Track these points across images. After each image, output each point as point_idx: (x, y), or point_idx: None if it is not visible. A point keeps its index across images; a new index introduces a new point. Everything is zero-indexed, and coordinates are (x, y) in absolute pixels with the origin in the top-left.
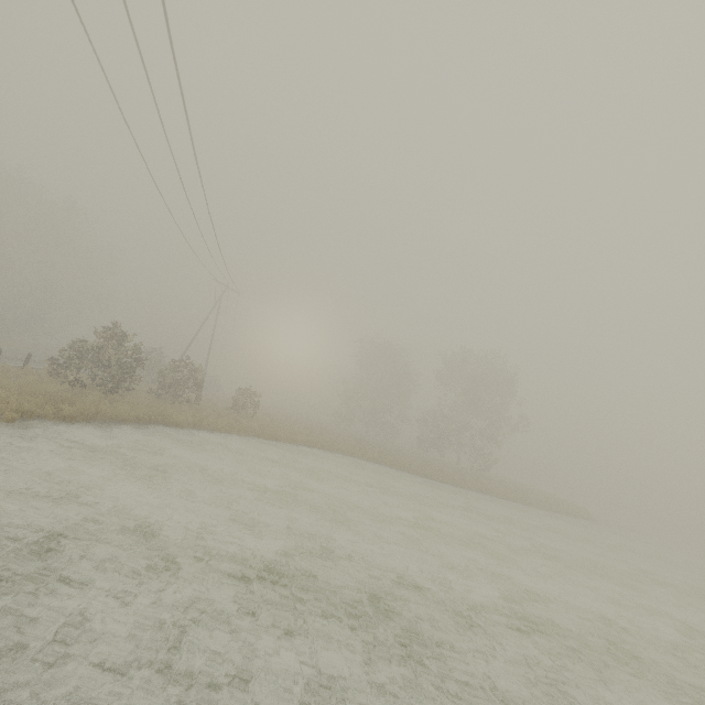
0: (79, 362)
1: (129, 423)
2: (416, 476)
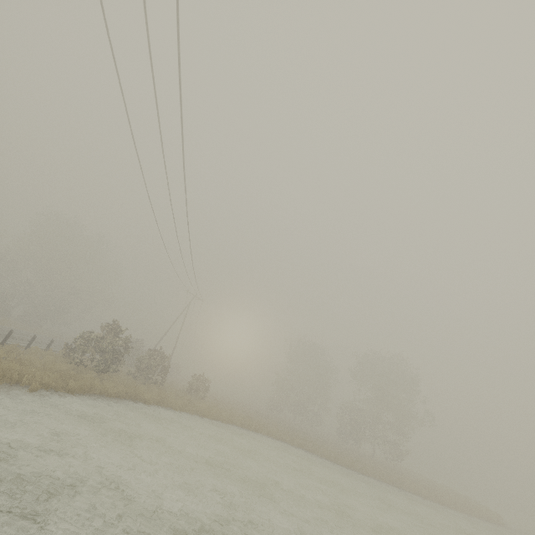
0: (86, 348)
1: (111, 398)
2: (335, 464)
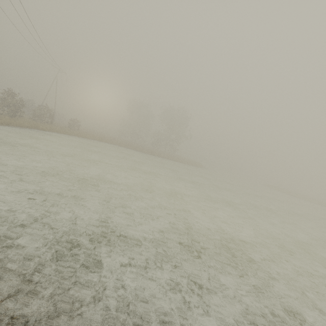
0: None
1: (24, 128)
2: (141, 152)
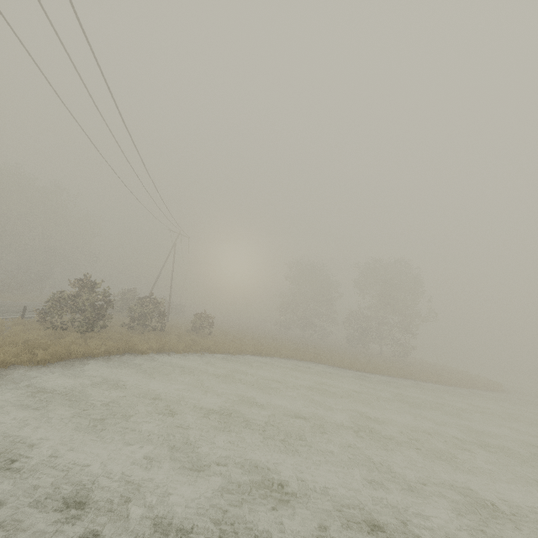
0: (60, 310)
1: (99, 357)
2: (349, 371)
